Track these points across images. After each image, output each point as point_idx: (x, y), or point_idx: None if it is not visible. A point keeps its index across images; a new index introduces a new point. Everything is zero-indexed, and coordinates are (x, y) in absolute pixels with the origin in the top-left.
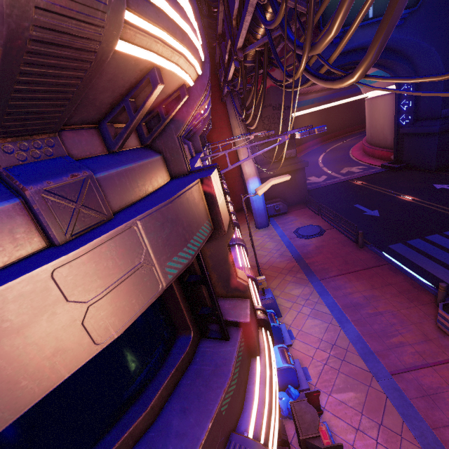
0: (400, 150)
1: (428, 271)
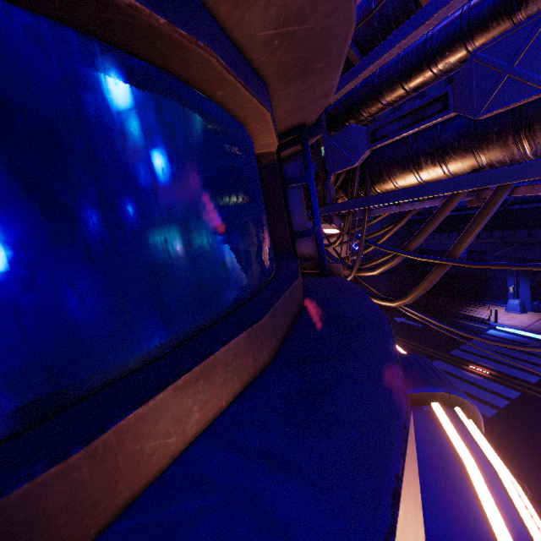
0: (359, 283)
1: None
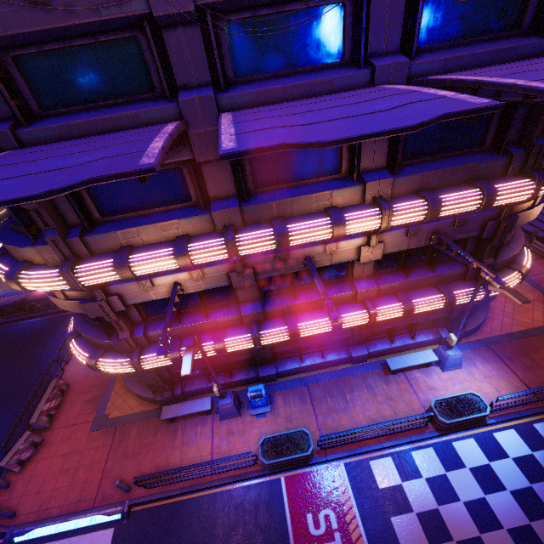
0: None
1: (522, 227)
